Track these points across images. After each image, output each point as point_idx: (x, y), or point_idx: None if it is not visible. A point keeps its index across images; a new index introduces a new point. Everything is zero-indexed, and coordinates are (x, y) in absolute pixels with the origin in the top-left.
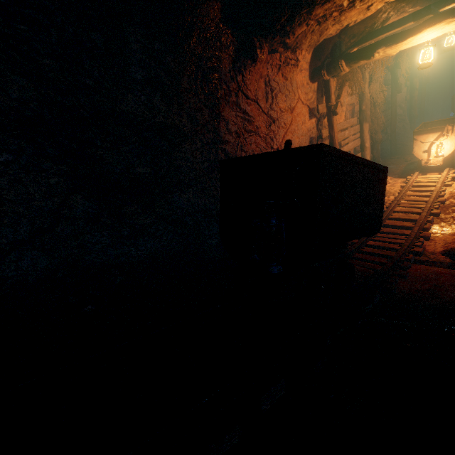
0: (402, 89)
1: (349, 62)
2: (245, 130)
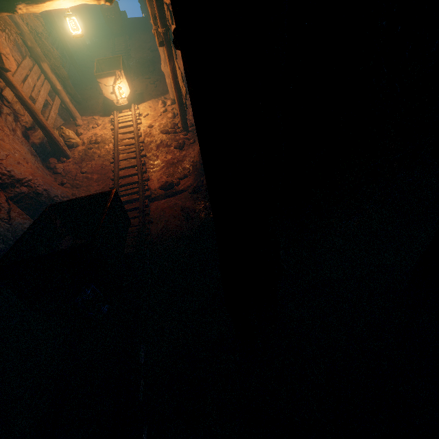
0: None
1: None
2: None
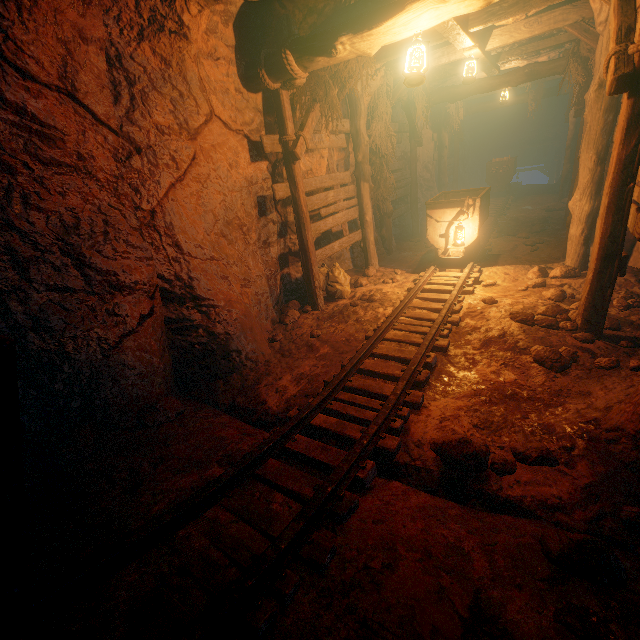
0: (429, 144)
1: (300, 56)
2: (37, 158)
